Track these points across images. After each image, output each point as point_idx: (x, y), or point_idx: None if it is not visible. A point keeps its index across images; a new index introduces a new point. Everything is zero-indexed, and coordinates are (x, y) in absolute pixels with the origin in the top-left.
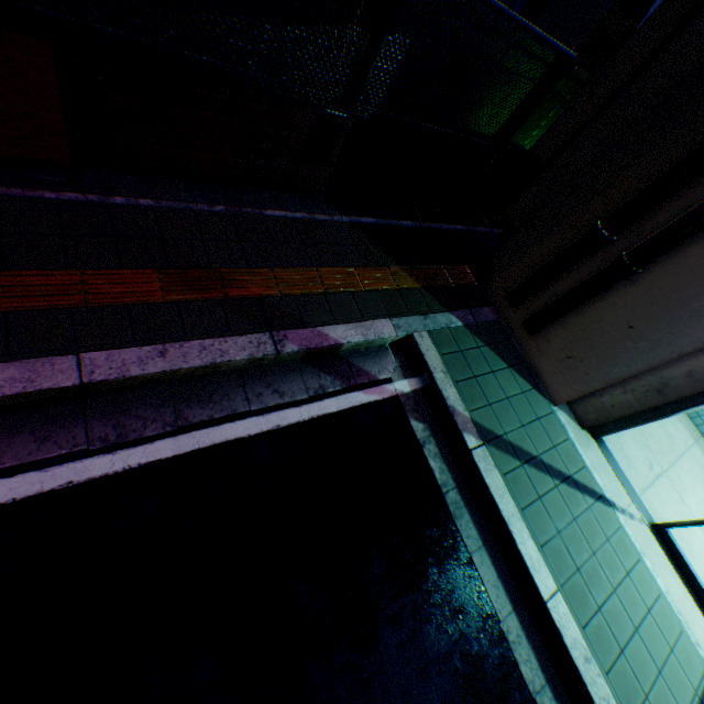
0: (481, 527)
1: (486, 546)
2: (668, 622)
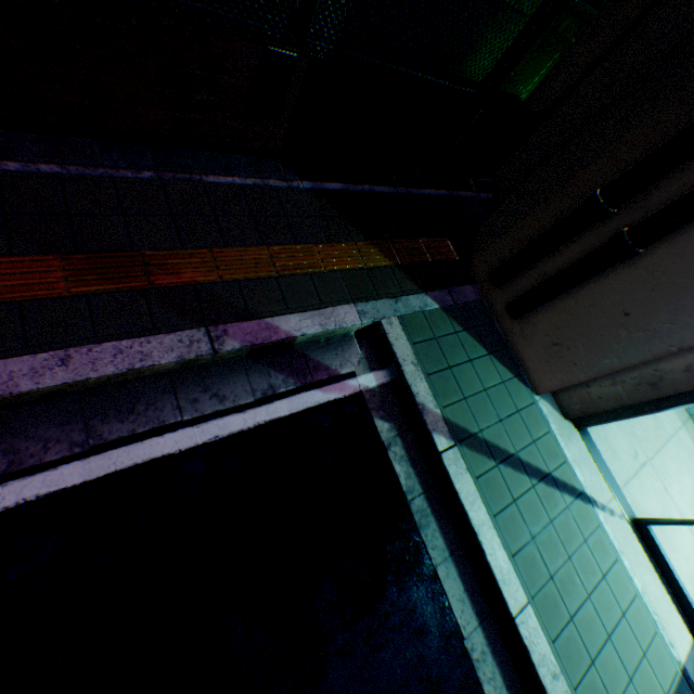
0: (449, 536)
1: (454, 556)
2: (642, 624)
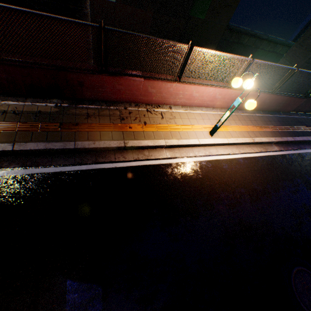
0: None
1: None
2: None
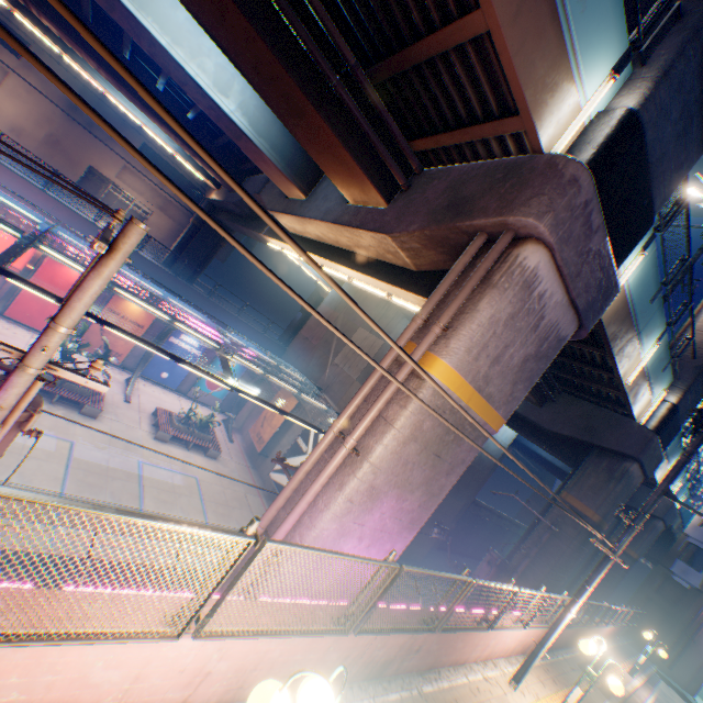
0: None
1: None
2: None
